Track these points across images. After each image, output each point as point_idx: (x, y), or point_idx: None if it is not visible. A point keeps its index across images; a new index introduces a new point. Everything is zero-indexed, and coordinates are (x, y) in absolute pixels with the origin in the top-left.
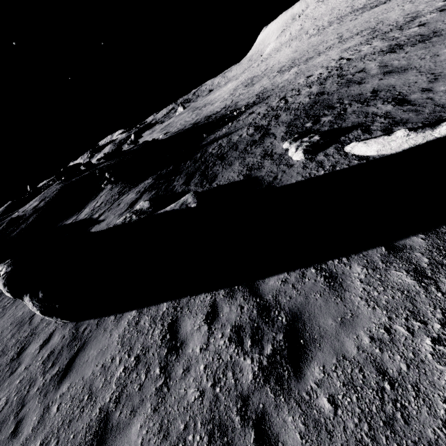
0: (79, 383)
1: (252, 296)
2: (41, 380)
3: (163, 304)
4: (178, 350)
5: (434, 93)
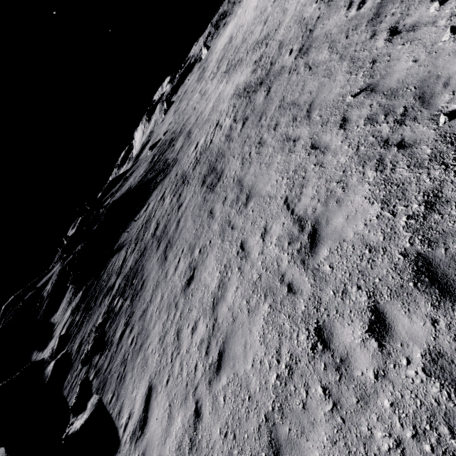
0: None
1: None
2: None
3: None
4: None
5: (125, 343)
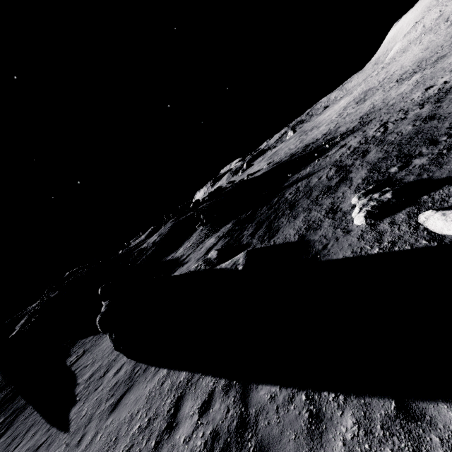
0: (116, 422)
1: (241, 401)
2: (104, 405)
3: (183, 372)
4: (172, 430)
5: None
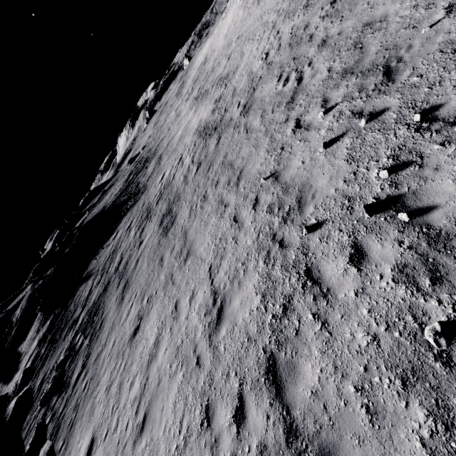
0: None
1: None
2: None
3: None
4: None
5: (80, 387)
